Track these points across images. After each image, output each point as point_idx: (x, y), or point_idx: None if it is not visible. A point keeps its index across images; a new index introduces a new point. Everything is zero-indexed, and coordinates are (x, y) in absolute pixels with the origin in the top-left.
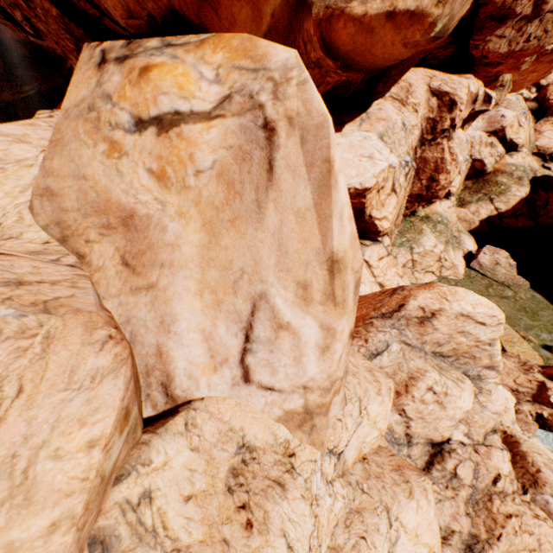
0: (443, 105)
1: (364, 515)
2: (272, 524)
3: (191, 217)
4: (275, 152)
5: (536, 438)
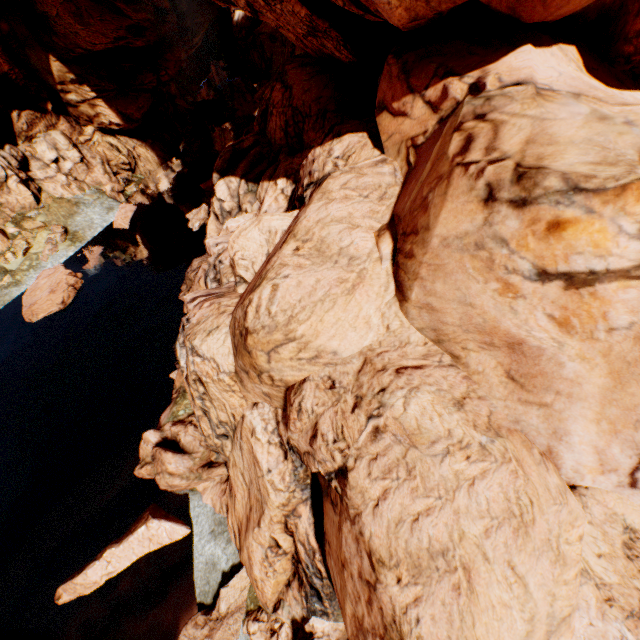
0: None
1: None
2: None
3: (596, 364)
4: None
5: None
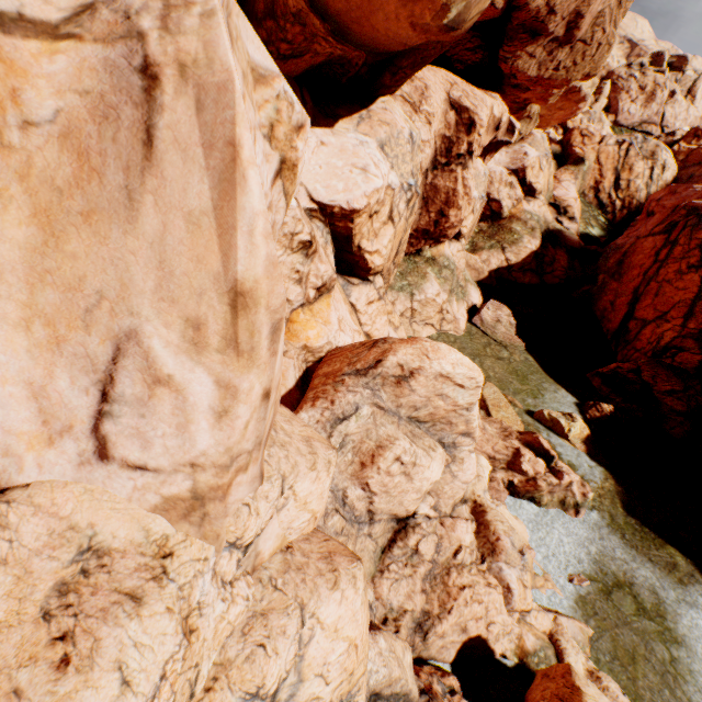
0: (462, 124)
1: (270, 617)
2: (102, 657)
3: (12, 198)
4: (156, 115)
5: (504, 506)
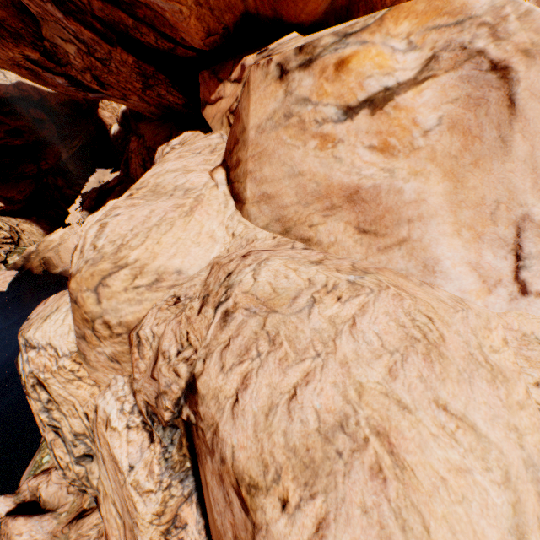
0: None
1: None
2: None
3: (429, 172)
4: (514, 87)
5: None
